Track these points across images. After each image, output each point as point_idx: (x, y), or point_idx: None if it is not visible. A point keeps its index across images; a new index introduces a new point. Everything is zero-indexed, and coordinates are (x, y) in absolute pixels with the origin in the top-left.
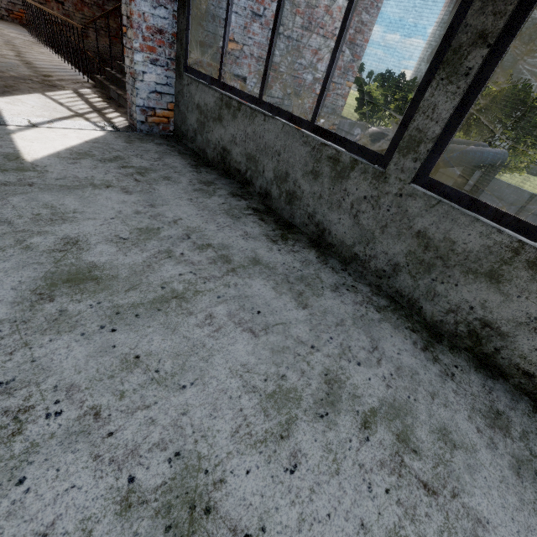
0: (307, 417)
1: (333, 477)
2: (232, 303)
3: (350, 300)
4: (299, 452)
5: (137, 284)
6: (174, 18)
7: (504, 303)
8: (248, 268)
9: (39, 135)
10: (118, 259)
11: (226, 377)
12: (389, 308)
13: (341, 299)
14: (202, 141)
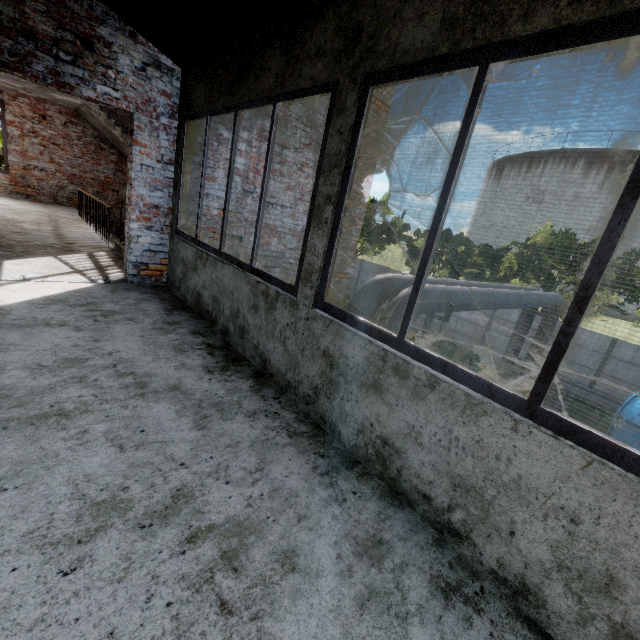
0: (125, 526)
1: (112, 584)
2: (119, 422)
3: (262, 425)
4: (90, 557)
5: (27, 402)
6: (169, 197)
7: (390, 414)
8: (161, 394)
9: (25, 287)
10: (24, 382)
11: (60, 484)
12: (307, 434)
13: (252, 424)
14: (185, 288)
